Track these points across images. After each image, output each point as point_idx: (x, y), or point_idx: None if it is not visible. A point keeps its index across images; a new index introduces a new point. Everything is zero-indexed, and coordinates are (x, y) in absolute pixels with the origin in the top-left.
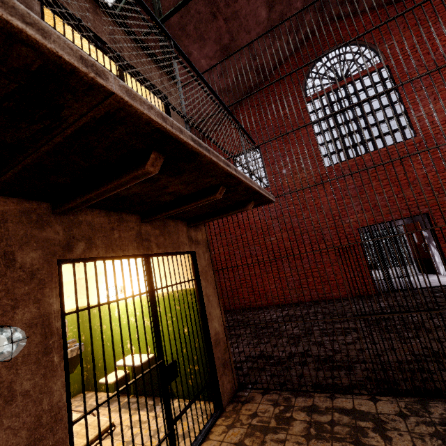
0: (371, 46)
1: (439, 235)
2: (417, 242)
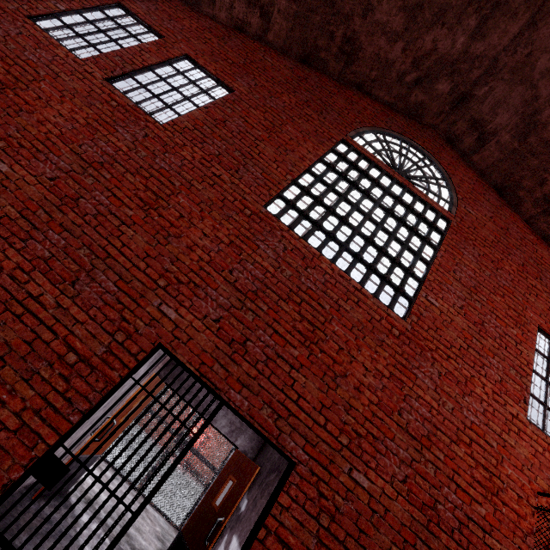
0: (454, 192)
1: (259, 546)
2: (219, 504)
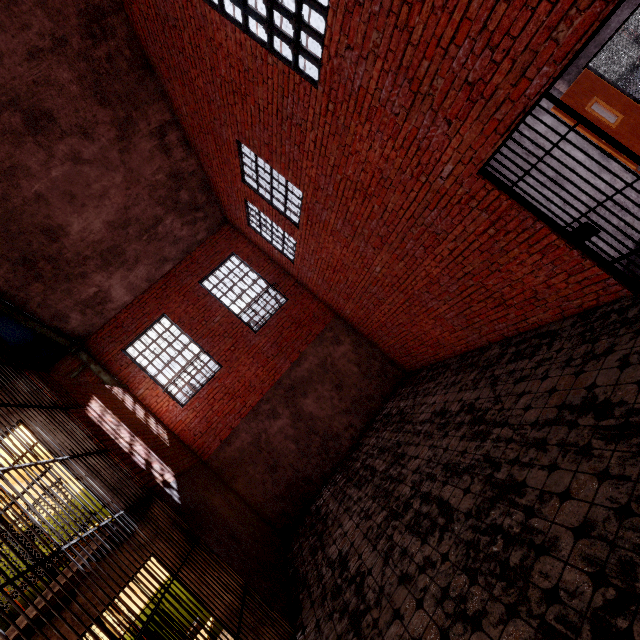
0: None
1: None
2: None
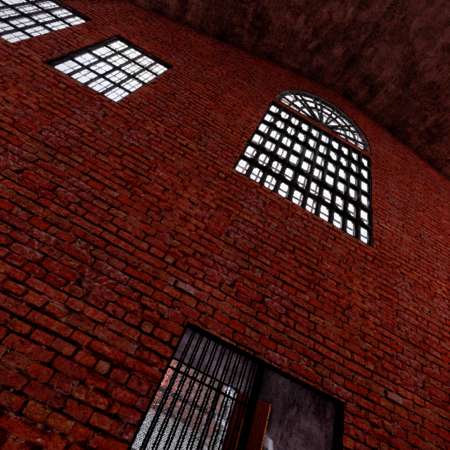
0: (363, 135)
1: None
2: None
